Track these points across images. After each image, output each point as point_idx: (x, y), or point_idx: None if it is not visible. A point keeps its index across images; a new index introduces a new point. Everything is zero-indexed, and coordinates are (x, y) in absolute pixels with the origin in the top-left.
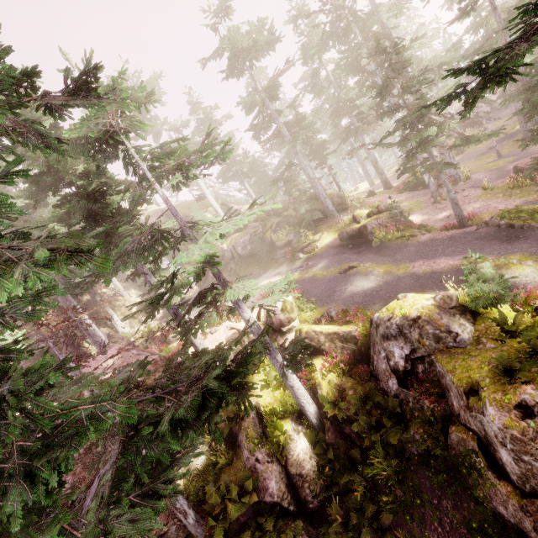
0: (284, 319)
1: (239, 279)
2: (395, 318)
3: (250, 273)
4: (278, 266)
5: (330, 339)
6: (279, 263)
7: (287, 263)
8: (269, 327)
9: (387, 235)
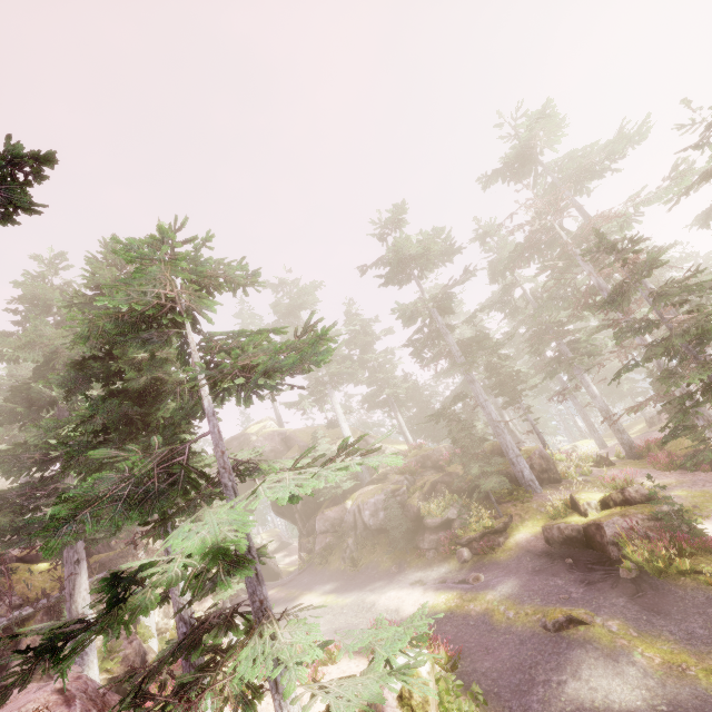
0: None
1: (354, 570)
2: None
3: (375, 564)
4: (424, 564)
5: None
6: (426, 559)
7: (441, 563)
8: None
9: (653, 559)
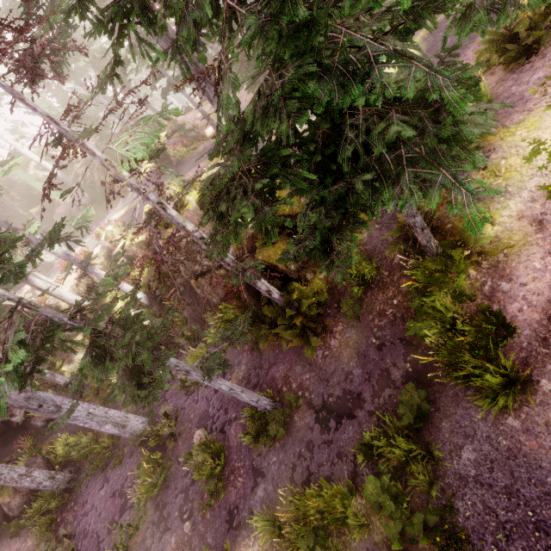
0: (110, 245)
1: (91, 227)
2: (143, 217)
3: (98, 219)
4: (116, 204)
5: (140, 247)
6: (116, 201)
7: (122, 199)
8: (108, 256)
9: (178, 153)
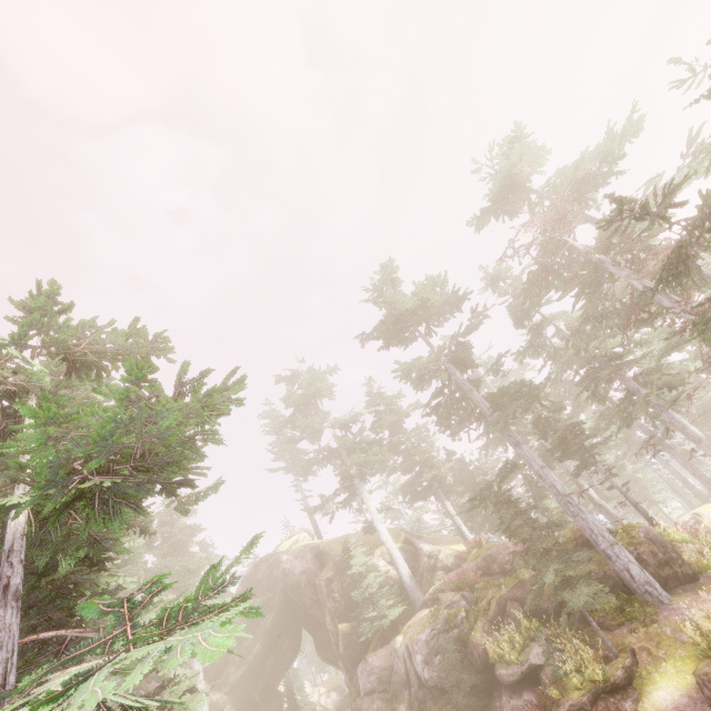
0: None
1: None
2: None
3: None
4: None
5: None
6: None
7: None
8: None
9: None
